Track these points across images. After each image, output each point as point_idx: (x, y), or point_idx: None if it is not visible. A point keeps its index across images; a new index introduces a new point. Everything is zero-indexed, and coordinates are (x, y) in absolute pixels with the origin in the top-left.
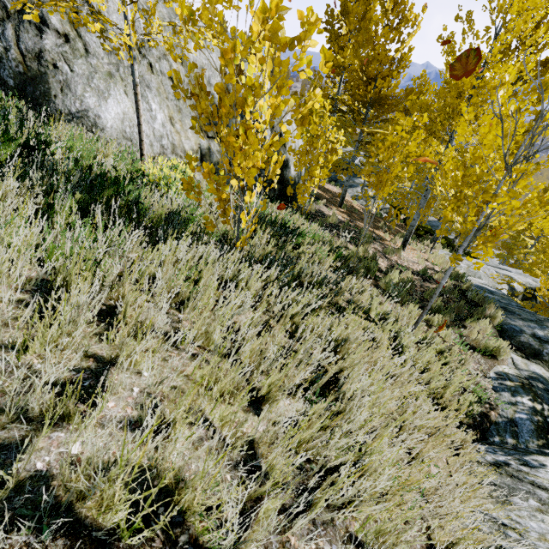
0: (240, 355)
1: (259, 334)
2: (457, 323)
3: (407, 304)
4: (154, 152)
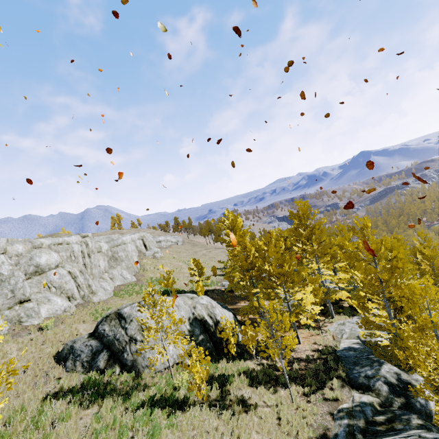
0: (211, 438)
1: (216, 430)
2: (321, 386)
3: (294, 386)
4: (172, 362)
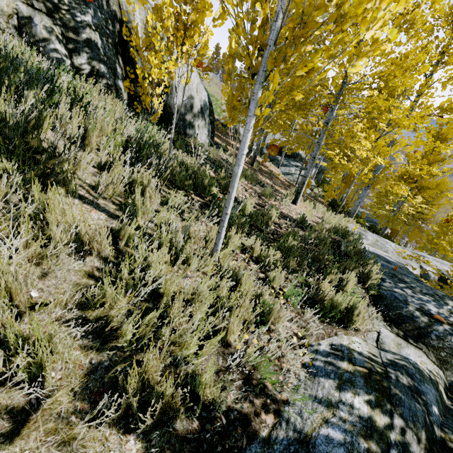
0: None
1: None
2: (309, 272)
3: (243, 235)
4: None
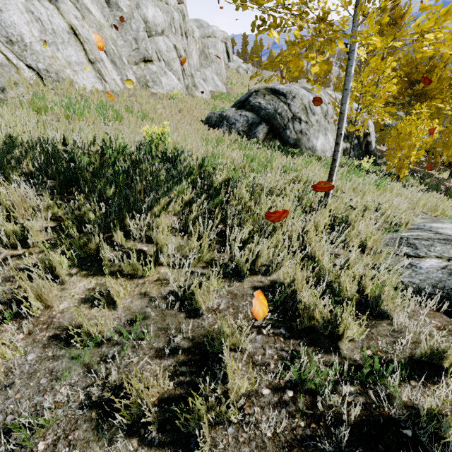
0: None
1: None
2: None
3: None
4: (330, 154)
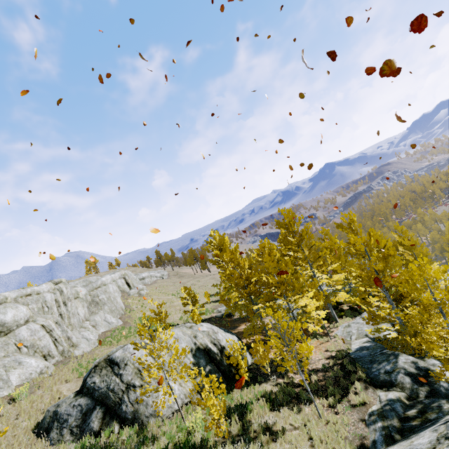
0: None
1: None
2: (345, 393)
3: (317, 399)
4: (180, 404)
